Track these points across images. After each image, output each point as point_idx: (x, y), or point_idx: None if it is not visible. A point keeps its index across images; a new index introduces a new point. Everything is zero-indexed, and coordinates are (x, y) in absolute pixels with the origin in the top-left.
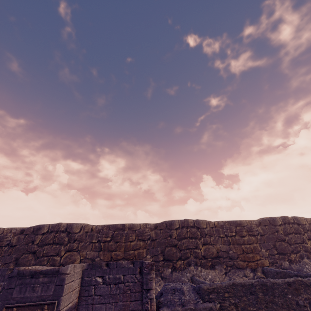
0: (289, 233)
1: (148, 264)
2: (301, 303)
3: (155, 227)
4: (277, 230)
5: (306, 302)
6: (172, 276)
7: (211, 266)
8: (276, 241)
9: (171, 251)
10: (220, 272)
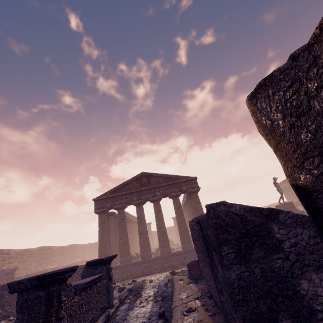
0: (48, 254)
1: (15, 268)
2: None
3: None
4: (44, 253)
5: None
6: None
7: None
8: (41, 258)
9: None
10: None
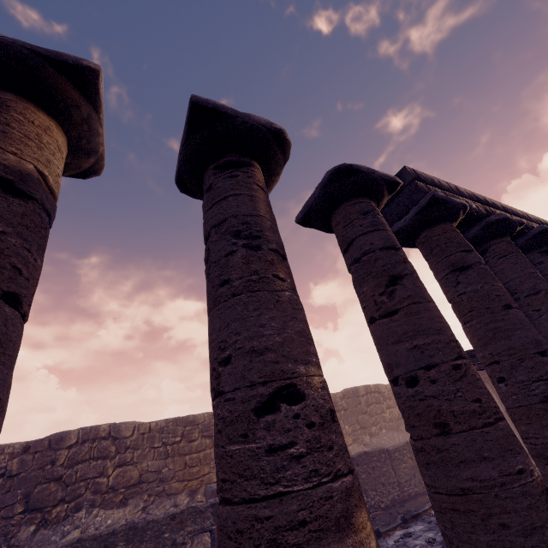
0: None
1: None
2: (179, 541)
3: (25, 449)
4: None
5: (188, 538)
6: (34, 538)
7: (121, 501)
8: None
9: (47, 491)
10: (135, 508)
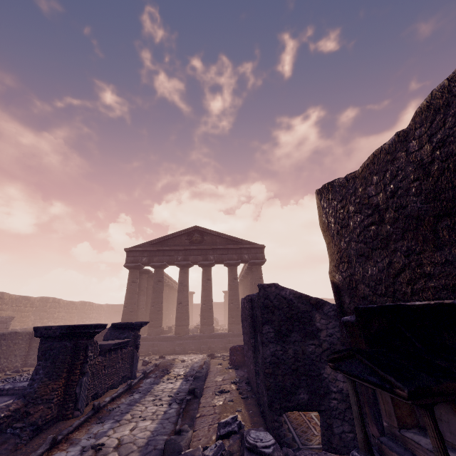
0: (51, 308)
1: (12, 317)
2: None
3: None
4: (47, 305)
5: None
6: None
7: None
8: (43, 312)
9: None
10: None
